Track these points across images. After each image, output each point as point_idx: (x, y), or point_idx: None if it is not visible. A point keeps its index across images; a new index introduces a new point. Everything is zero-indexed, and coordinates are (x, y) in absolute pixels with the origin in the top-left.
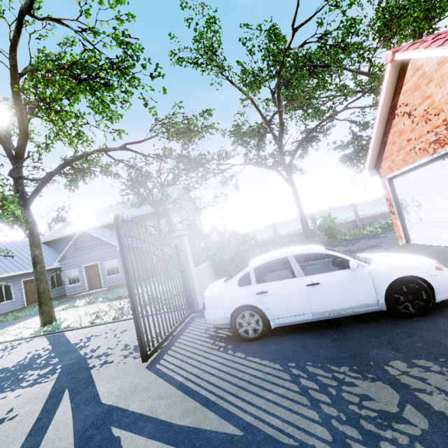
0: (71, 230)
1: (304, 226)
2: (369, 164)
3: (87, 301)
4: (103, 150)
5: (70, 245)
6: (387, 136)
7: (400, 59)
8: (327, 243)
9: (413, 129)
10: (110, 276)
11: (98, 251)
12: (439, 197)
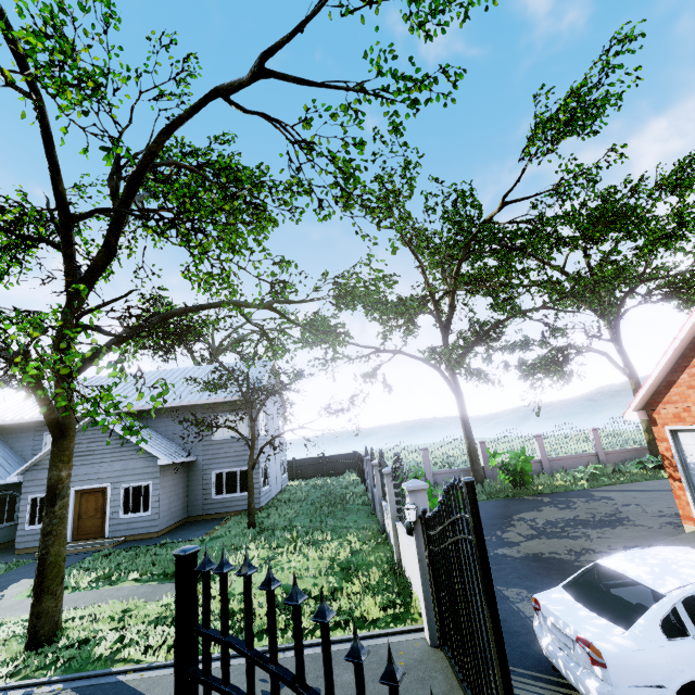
0: None
1: (473, 460)
2: (638, 403)
3: (98, 575)
4: (237, 304)
5: None
6: (677, 374)
7: None
8: (515, 494)
9: None
10: (127, 514)
11: (114, 462)
12: None
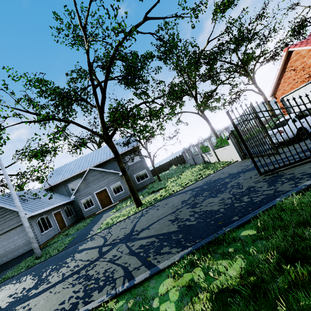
0: (67, 175)
1: None
2: (270, 94)
3: (129, 202)
4: (145, 103)
5: (81, 181)
6: (280, 80)
7: (288, 50)
8: None
9: (296, 75)
10: (117, 194)
11: (104, 180)
12: (310, 97)
